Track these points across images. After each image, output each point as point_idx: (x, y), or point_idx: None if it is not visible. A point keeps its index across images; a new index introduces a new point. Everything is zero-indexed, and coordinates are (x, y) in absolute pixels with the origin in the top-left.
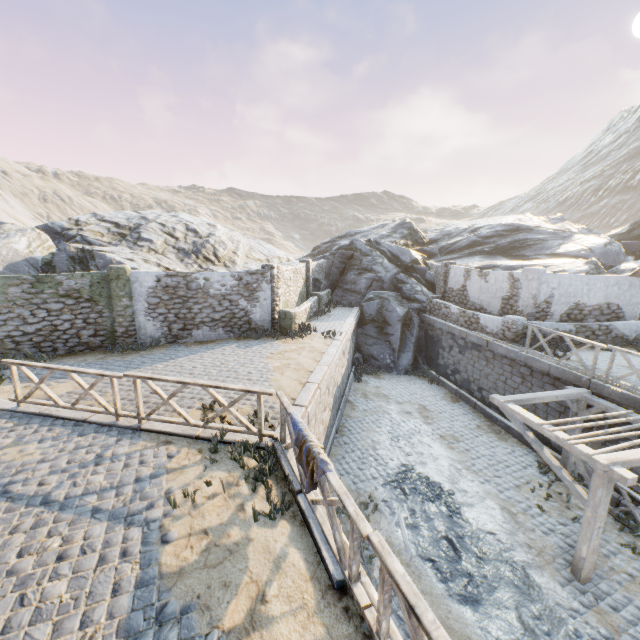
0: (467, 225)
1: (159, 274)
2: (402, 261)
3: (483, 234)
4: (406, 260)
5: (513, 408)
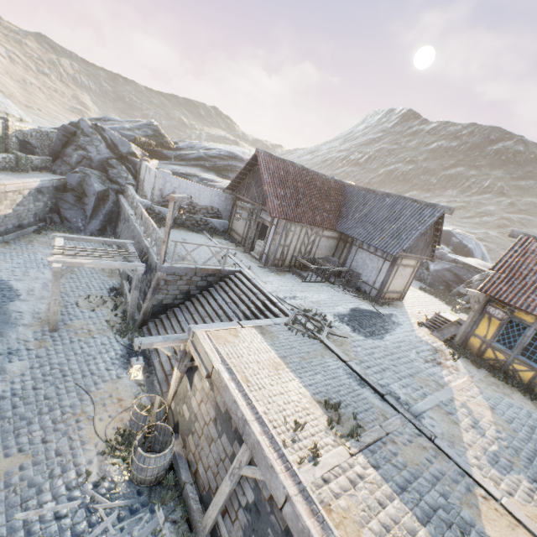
0: (209, 145)
1: None
2: (119, 150)
3: (210, 154)
4: (123, 150)
5: (57, 239)
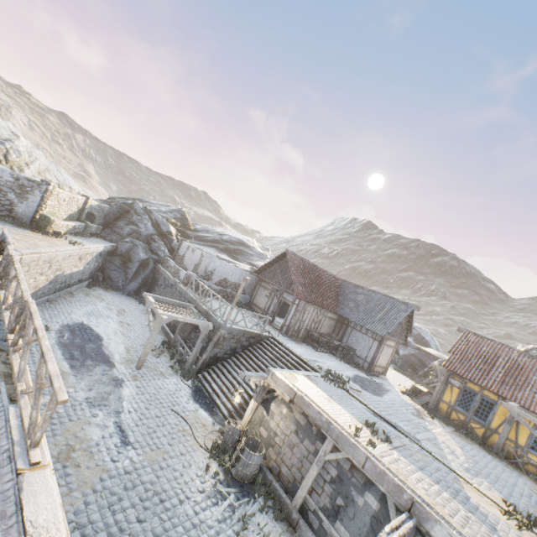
0: (221, 231)
1: None
2: (161, 229)
3: (224, 238)
4: (164, 229)
5: (149, 297)
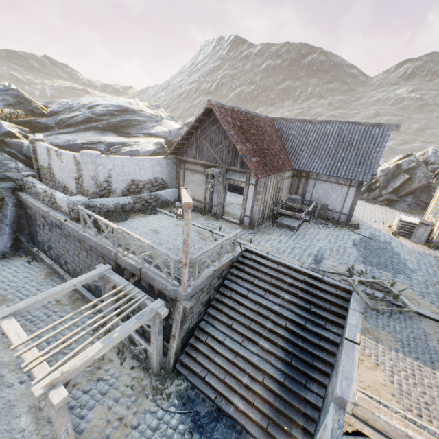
0: (88, 101)
1: None
2: None
3: (97, 112)
4: None
5: (4, 327)
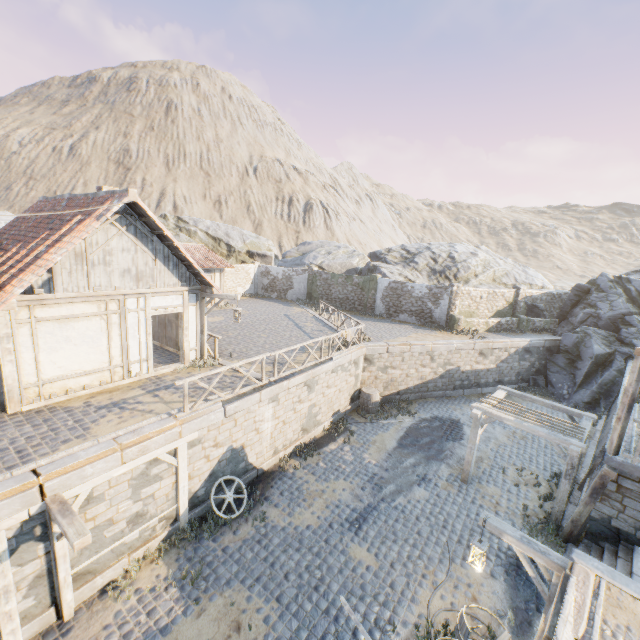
0: None
1: (390, 281)
2: None
3: None
4: None
5: (498, 391)
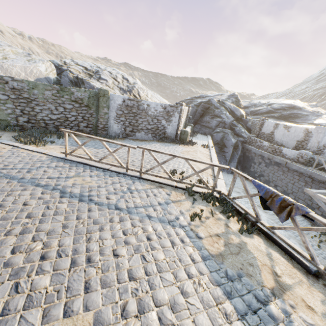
0: (265, 101)
1: (124, 98)
2: (236, 114)
3: (275, 107)
4: (238, 114)
5: (321, 196)
